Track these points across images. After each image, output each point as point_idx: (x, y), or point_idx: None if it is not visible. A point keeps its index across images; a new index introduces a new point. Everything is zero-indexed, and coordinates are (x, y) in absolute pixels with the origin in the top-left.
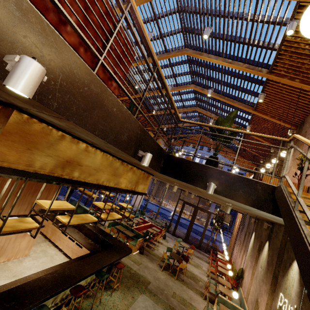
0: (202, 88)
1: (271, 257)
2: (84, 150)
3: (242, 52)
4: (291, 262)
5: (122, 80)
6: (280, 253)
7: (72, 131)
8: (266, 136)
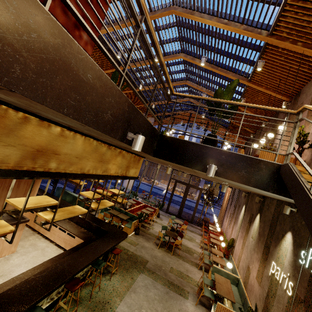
0: (192, 57)
1: (262, 228)
2: (59, 136)
3: (240, 9)
4: (284, 233)
5: (96, 31)
6: (272, 225)
7: (36, 111)
8: (271, 108)
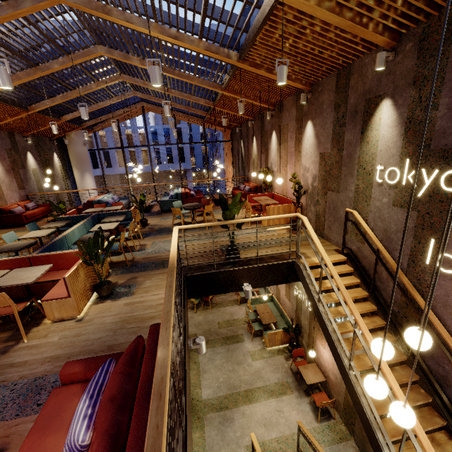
0: (124, 54)
1: None
2: None
3: (194, 24)
4: None
5: None
6: None
7: None
8: (278, 218)
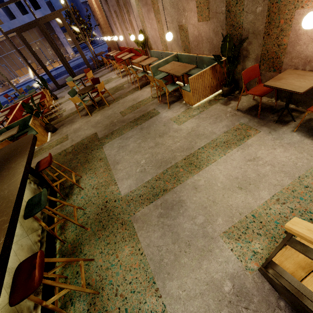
0: None
1: None
2: None
3: None
4: None
5: None
6: None
7: None
8: None
